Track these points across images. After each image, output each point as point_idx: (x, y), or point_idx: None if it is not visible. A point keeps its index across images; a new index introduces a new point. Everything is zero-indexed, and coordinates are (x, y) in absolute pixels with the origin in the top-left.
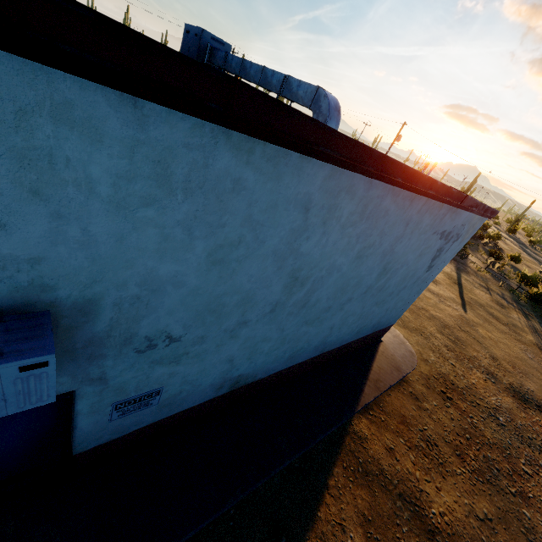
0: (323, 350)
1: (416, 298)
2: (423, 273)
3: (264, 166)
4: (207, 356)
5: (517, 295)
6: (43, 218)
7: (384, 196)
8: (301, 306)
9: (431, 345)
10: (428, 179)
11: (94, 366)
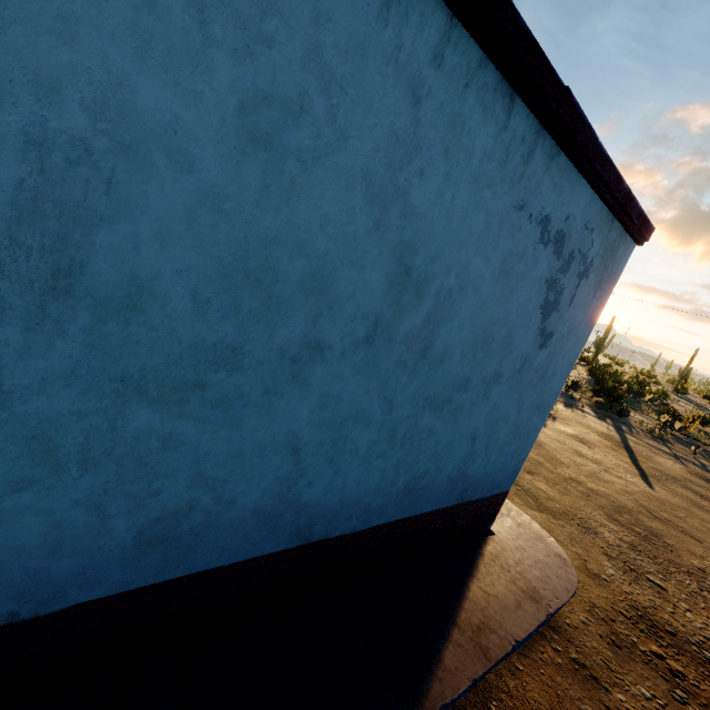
0: (302, 531)
1: (540, 426)
2: (532, 346)
3: None
4: None
5: None
6: None
7: None
8: (41, 283)
9: (601, 542)
10: None
11: None
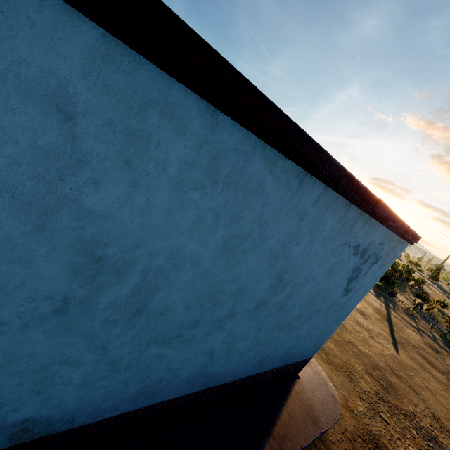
0: (205, 384)
1: (336, 328)
2: (339, 296)
3: None
4: None
5: (449, 340)
6: None
7: (250, 155)
8: (132, 313)
9: (359, 389)
10: (316, 147)
11: None
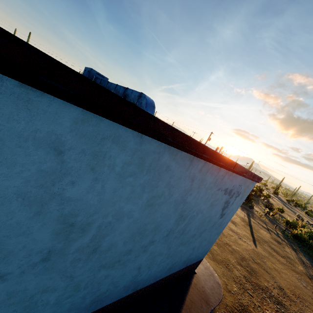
0: (135, 288)
1: (217, 238)
2: (217, 219)
3: None
4: None
5: (286, 234)
6: None
7: (162, 153)
8: (90, 252)
9: (233, 275)
10: (199, 144)
11: None
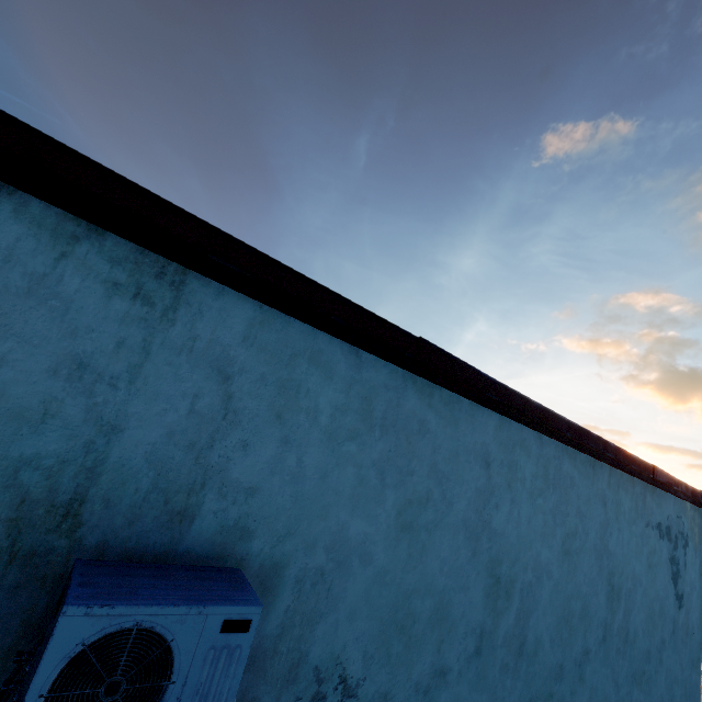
0: None
1: (698, 681)
2: (674, 609)
3: (442, 410)
4: None
5: None
6: (275, 441)
7: (561, 458)
8: (516, 652)
9: None
10: (597, 437)
11: None
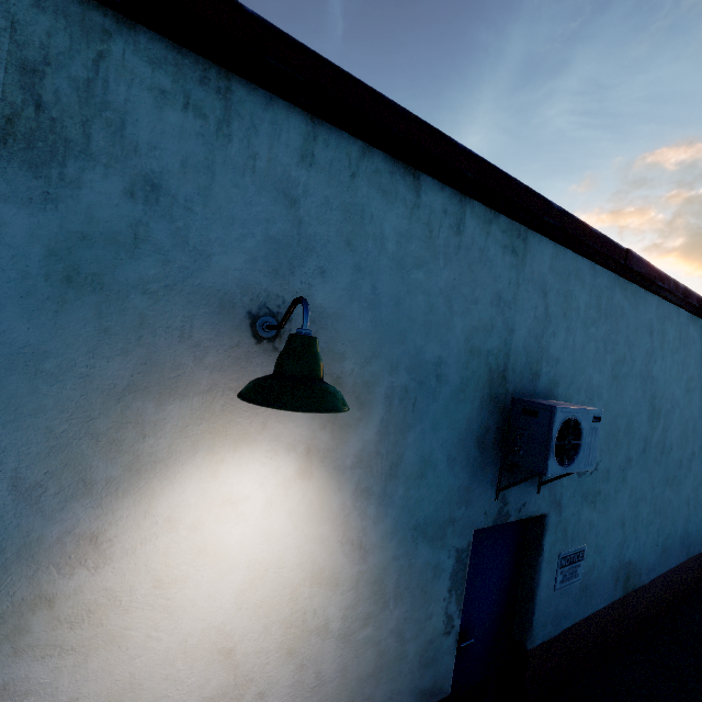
0: (687, 550)
1: None
2: None
3: (631, 299)
4: (609, 505)
5: None
6: (564, 330)
7: (688, 324)
8: (660, 451)
9: None
10: None
11: (558, 482)
